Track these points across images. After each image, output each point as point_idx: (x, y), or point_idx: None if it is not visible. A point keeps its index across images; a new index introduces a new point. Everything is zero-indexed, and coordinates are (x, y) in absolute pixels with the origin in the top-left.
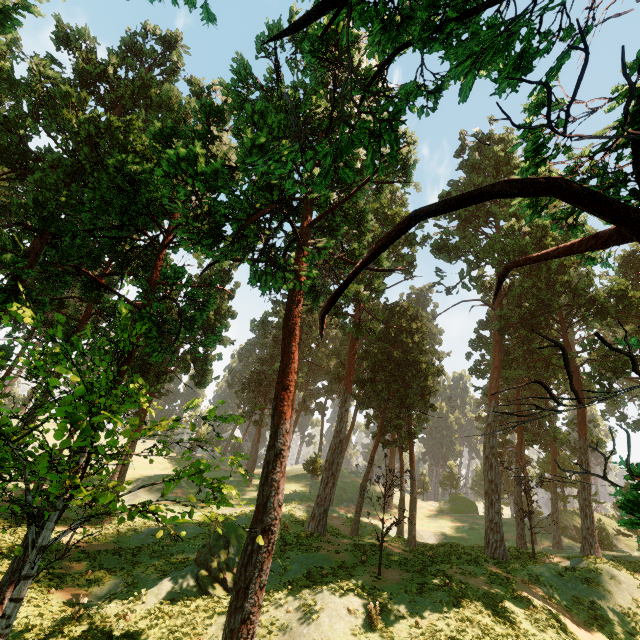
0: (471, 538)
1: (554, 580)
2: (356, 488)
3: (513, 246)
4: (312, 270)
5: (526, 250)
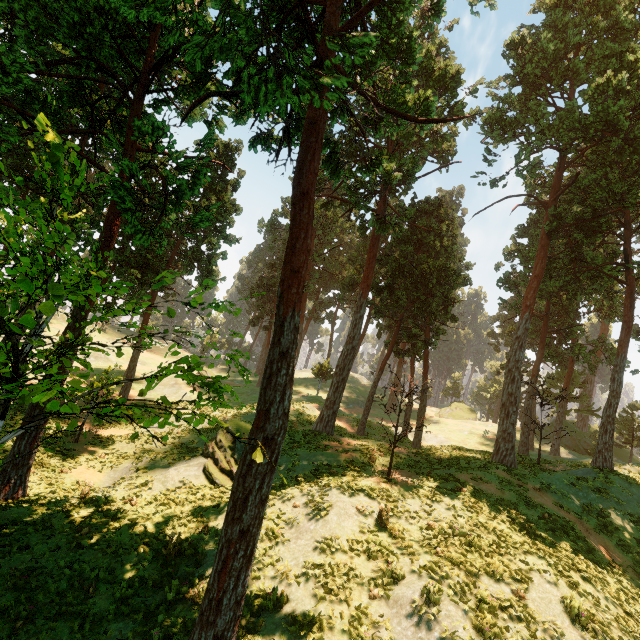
0: (471, 441)
1: (565, 489)
2: (362, 392)
3: (598, 115)
4: (340, 77)
5: (615, 120)
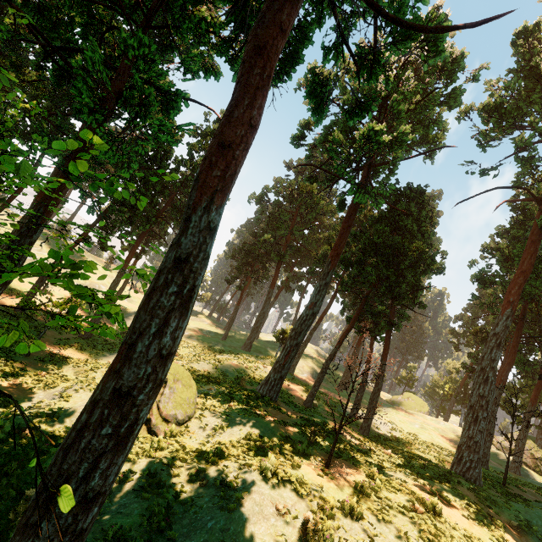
0: (421, 437)
1: None
2: (318, 364)
3: None
4: None
5: None
